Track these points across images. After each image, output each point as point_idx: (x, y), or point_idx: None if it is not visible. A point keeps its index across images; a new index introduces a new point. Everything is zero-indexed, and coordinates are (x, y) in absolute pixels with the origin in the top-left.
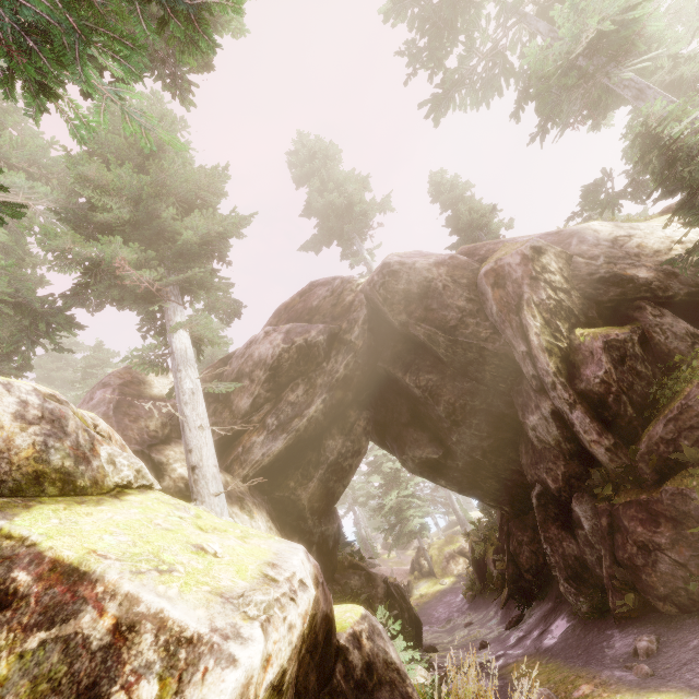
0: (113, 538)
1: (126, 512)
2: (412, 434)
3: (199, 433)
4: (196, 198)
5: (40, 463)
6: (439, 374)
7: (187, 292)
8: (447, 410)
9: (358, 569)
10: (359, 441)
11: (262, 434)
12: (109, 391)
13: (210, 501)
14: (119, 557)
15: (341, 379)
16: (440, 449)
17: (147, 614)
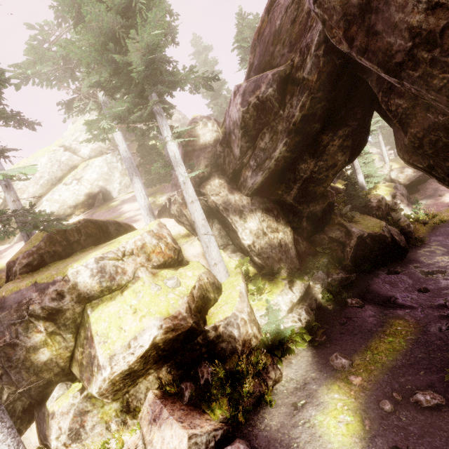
0: (103, 325)
1: (116, 306)
2: (403, 138)
3: (191, 205)
4: None
5: (101, 287)
6: (410, 100)
7: (174, 86)
8: (412, 144)
9: (342, 227)
10: (333, 158)
11: (250, 171)
12: (180, 152)
13: (202, 237)
14: (100, 335)
15: (298, 121)
16: (426, 161)
17: (97, 355)
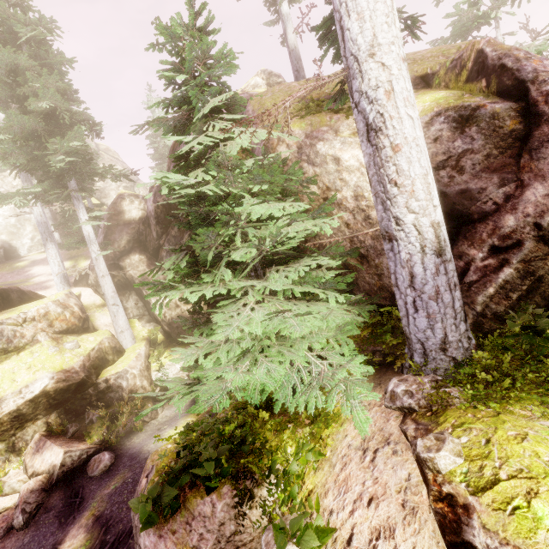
0: None
1: (11, 364)
2: None
3: (102, 279)
4: (55, 106)
5: None
6: None
7: (95, 174)
8: None
9: None
10: None
11: (165, 252)
12: (104, 224)
13: (110, 308)
14: None
15: None
16: None
17: None
